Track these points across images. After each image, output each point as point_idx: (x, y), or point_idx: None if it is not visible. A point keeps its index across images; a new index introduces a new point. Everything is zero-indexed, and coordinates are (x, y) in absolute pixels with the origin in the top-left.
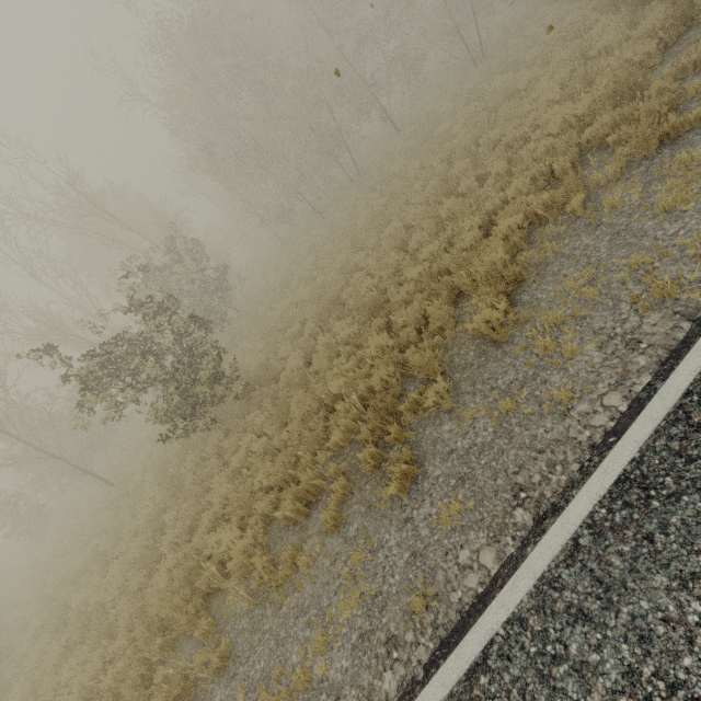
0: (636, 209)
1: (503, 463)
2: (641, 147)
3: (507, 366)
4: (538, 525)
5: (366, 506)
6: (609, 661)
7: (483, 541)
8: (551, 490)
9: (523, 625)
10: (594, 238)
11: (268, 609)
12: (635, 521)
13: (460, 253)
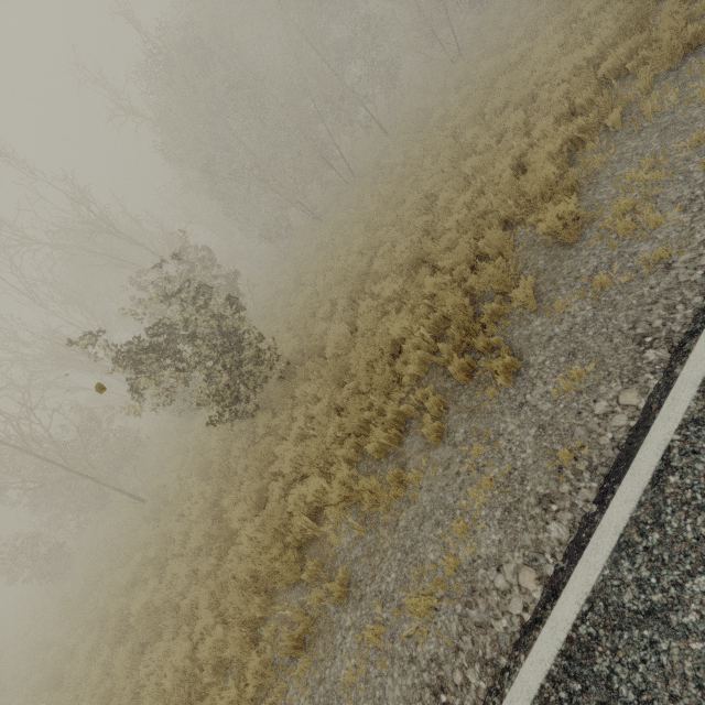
0: (678, 106)
1: (614, 326)
2: (666, 59)
3: (586, 257)
4: (677, 352)
5: (468, 412)
6: None
7: (618, 388)
8: (679, 324)
9: (699, 424)
10: (641, 140)
11: (382, 531)
12: None
13: (504, 186)
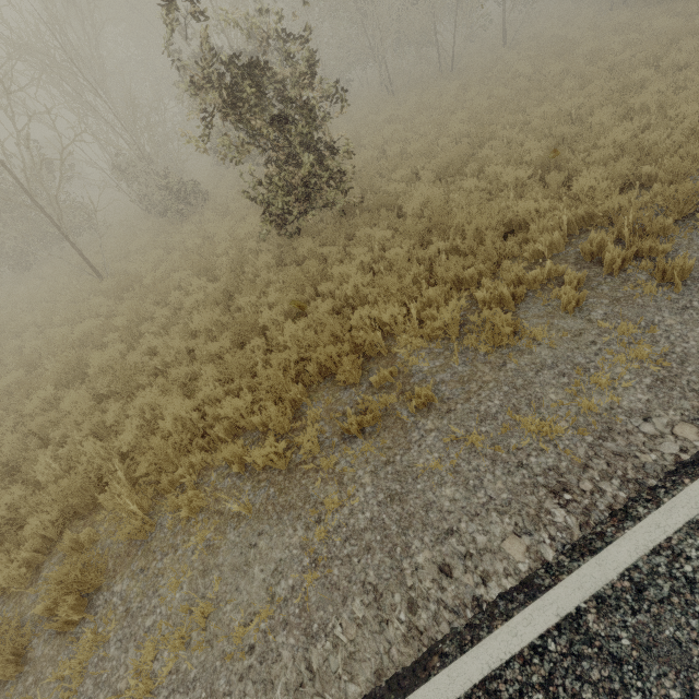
0: None
1: None
2: None
3: None
4: None
5: (610, 299)
6: None
7: None
8: None
9: None
10: None
11: (482, 367)
12: None
13: None
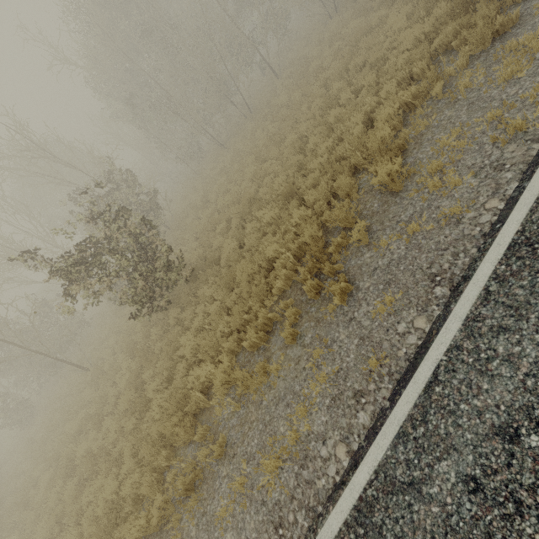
0: (483, 85)
1: (418, 265)
2: (479, 43)
3: (406, 205)
4: (454, 291)
5: (315, 321)
6: (528, 347)
7: (414, 314)
8: (459, 269)
9: (459, 349)
10: (454, 110)
11: (251, 407)
12: (528, 265)
13: (354, 139)
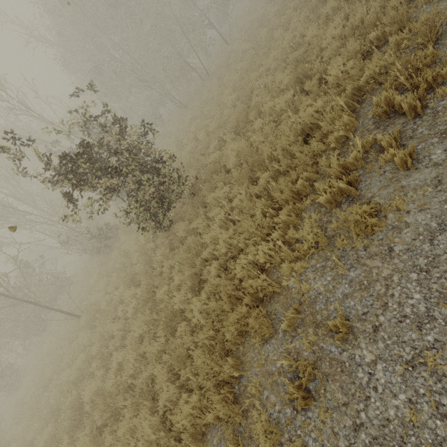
0: None
1: None
2: None
3: None
4: None
5: (437, 136)
6: None
7: None
8: None
9: None
10: None
11: (371, 262)
12: None
13: None
